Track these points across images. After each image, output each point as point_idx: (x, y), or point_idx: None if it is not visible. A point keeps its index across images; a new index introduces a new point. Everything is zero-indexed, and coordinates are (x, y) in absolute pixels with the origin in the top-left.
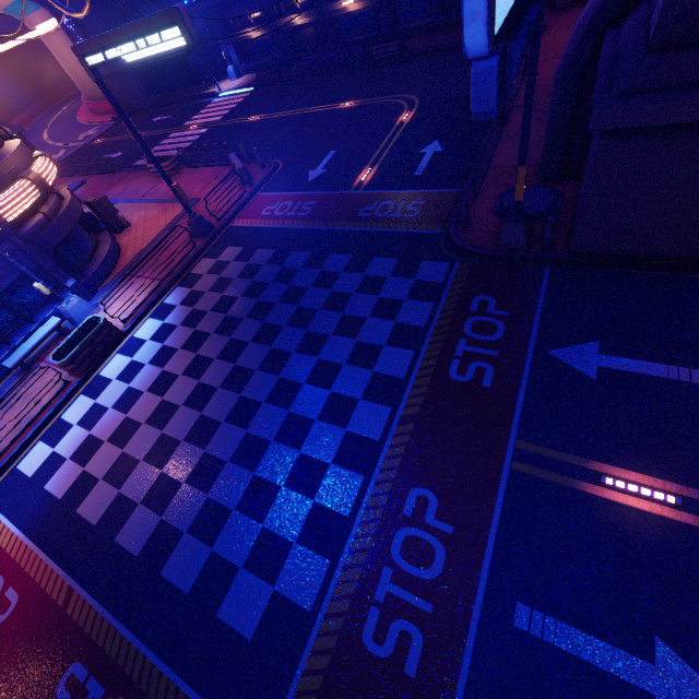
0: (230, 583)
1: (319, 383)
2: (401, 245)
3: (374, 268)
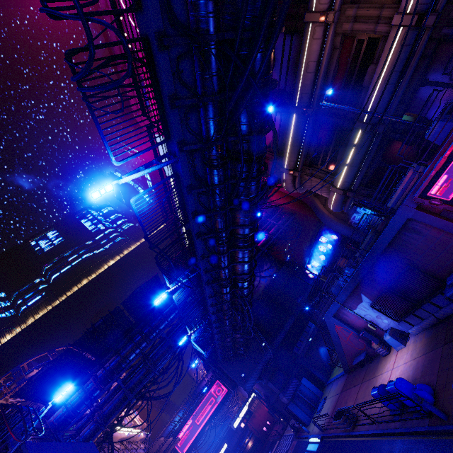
0: (287, 449)
1: (280, 451)
2: (276, 448)
3: (275, 452)
